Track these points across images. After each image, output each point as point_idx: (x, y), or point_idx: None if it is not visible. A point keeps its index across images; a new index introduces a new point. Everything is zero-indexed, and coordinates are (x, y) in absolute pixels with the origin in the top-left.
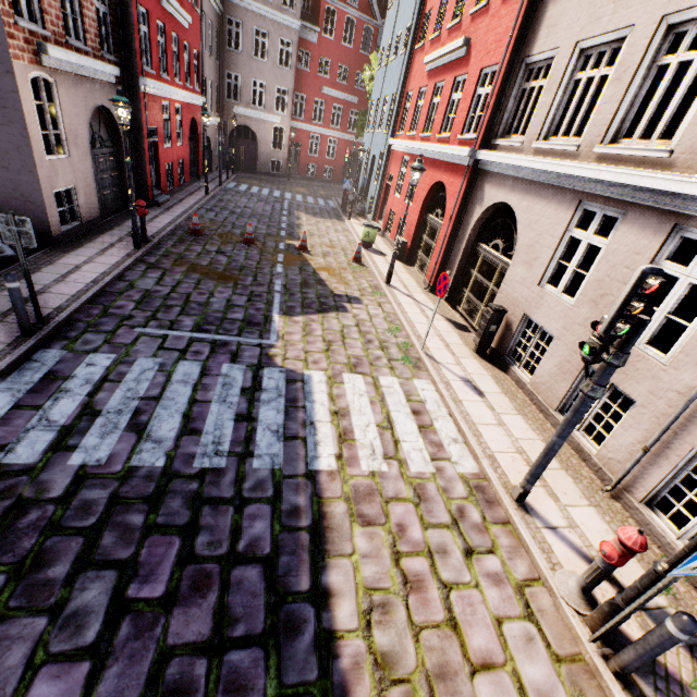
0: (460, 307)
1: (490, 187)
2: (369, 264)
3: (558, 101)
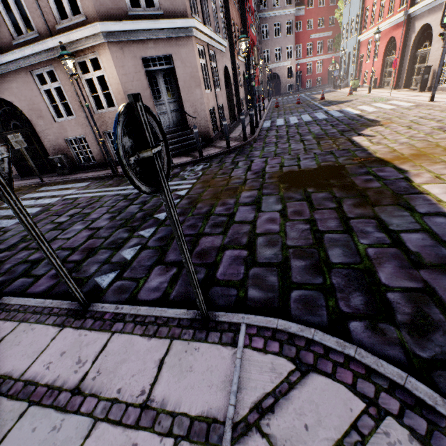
0: (411, 87)
1: (417, 22)
2: (357, 93)
3: None
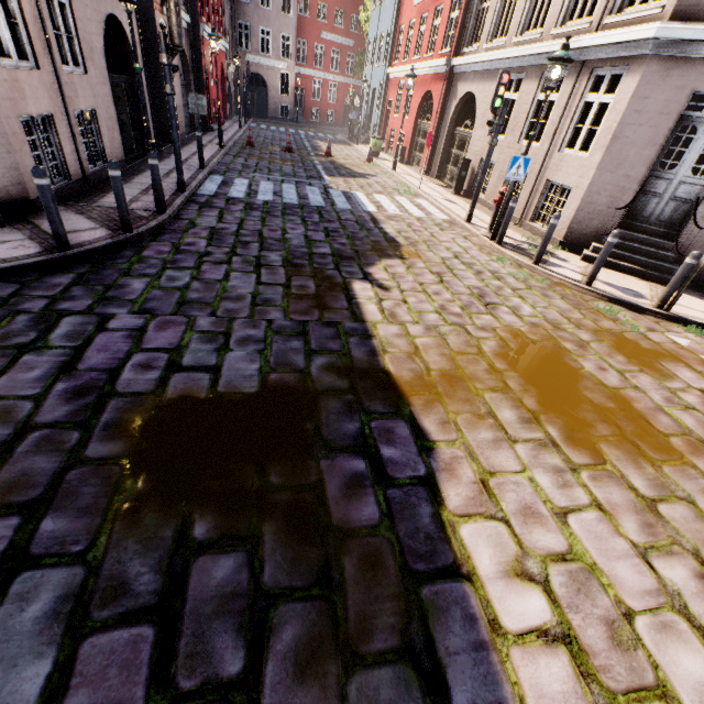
0: (445, 180)
1: (461, 85)
2: (379, 163)
3: (496, 15)
